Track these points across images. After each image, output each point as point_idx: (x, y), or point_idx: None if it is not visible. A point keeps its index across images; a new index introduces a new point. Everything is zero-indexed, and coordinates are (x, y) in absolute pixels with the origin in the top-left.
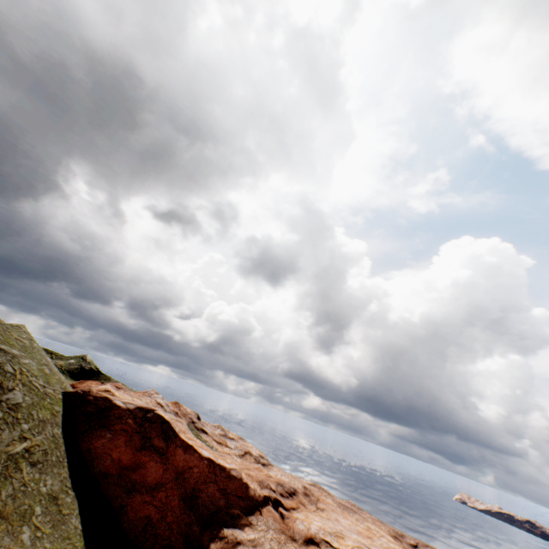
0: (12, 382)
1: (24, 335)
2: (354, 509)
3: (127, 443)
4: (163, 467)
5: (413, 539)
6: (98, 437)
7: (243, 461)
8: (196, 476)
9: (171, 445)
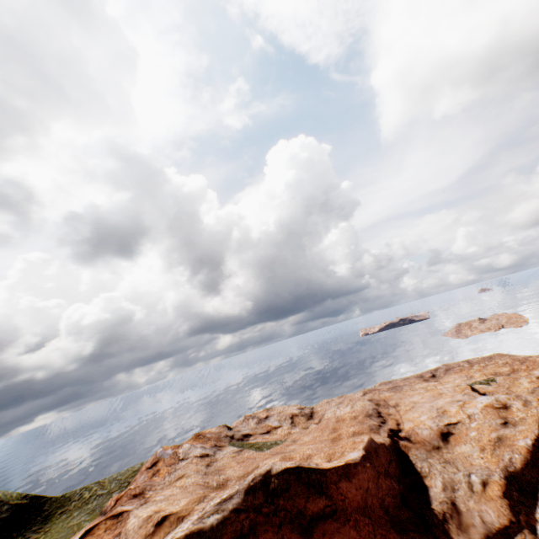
0: None
1: None
2: (391, 385)
3: None
4: (350, 527)
5: (426, 372)
6: None
7: (299, 427)
8: (373, 490)
9: (330, 491)
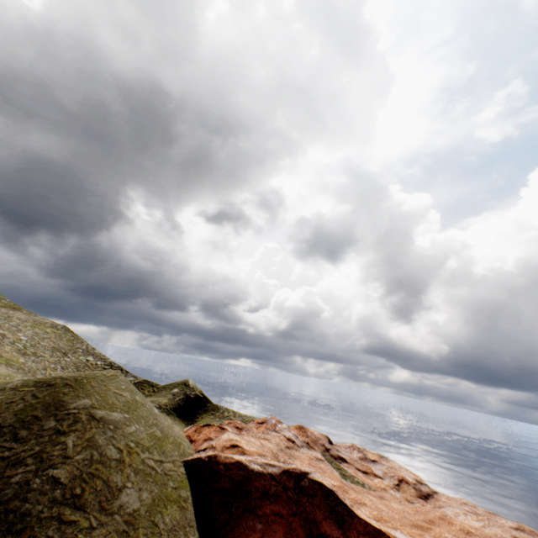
0: (119, 475)
1: (121, 389)
2: None
3: (287, 537)
4: None
5: None
6: (245, 530)
7: (402, 494)
8: None
9: (349, 533)
